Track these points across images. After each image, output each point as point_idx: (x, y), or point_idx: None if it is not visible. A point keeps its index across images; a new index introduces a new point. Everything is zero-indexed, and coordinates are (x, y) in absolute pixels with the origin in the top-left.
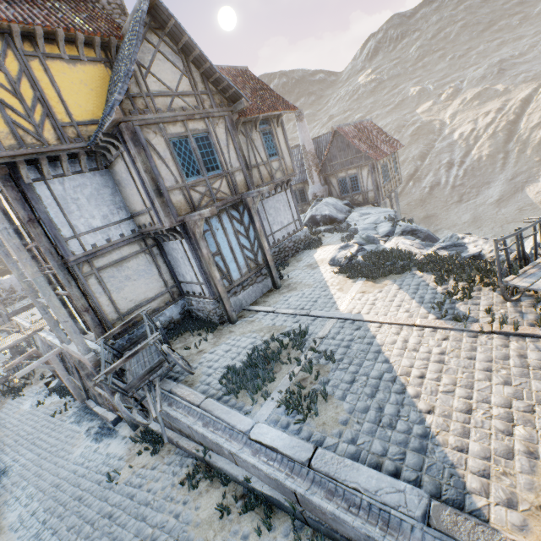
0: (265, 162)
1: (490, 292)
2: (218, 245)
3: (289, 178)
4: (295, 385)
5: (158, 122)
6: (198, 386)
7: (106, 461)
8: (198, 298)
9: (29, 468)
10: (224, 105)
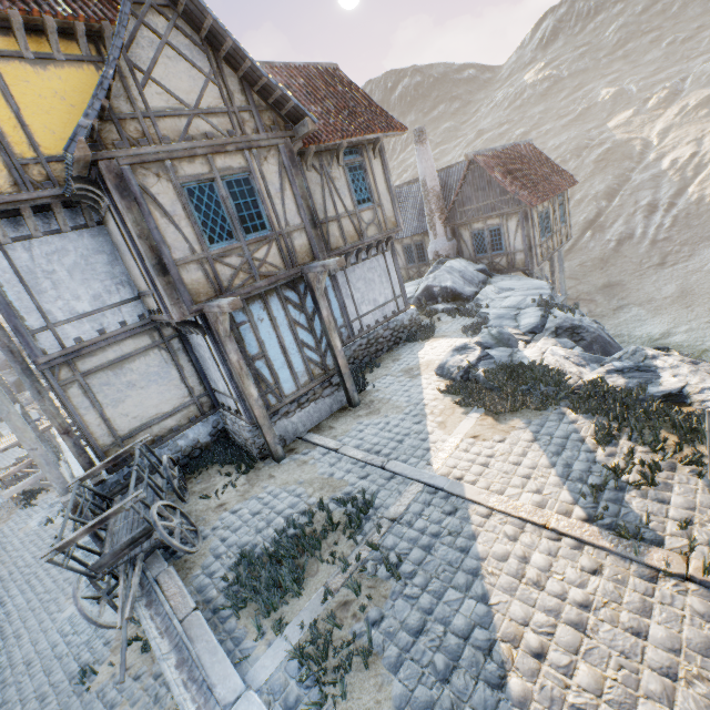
0: (350, 213)
1: (693, 477)
2: (261, 344)
3: (390, 235)
4: (324, 620)
5: (162, 159)
6: (196, 576)
7: (91, 640)
8: (233, 417)
9: (12, 621)
10: (279, 127)
